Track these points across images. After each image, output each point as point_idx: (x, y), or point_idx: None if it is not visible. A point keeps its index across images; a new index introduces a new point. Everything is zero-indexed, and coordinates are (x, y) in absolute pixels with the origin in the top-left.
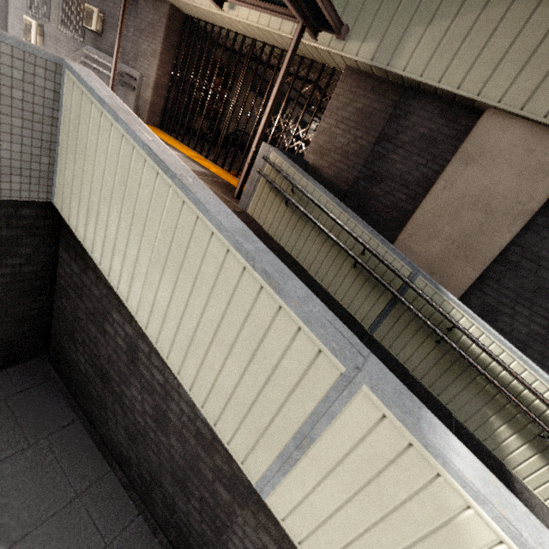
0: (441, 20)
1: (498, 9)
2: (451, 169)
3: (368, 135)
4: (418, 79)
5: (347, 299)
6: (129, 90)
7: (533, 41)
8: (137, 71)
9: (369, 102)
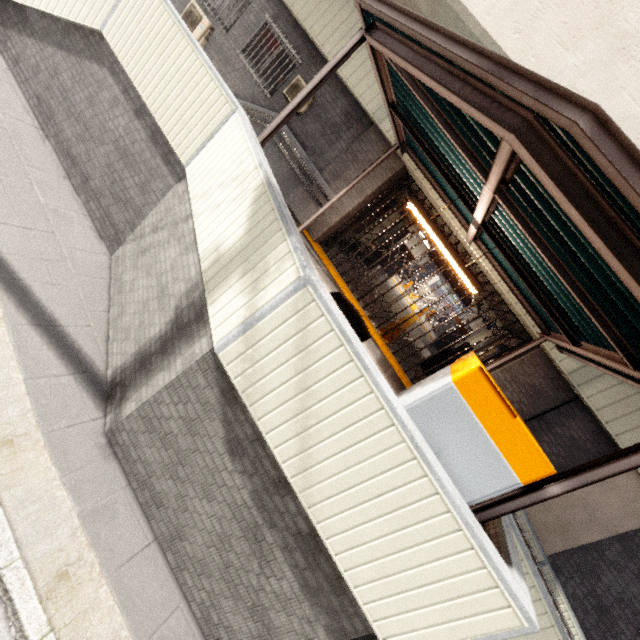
0: (628, 387)
1: None
2: None
3: (532, 406)
4: (593, 410)
5: None
6: (312, 200)
7: None
8: (332, 191)
9: (545, 385)
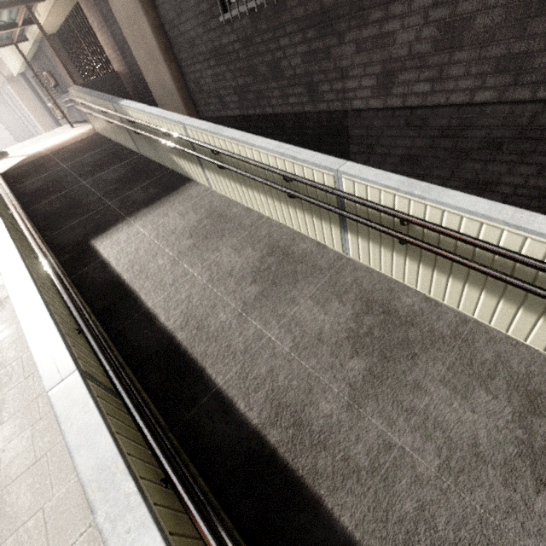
0: None
1: None
2: (113, 11)
3: (105, 25)
4: None
5: (128, 143)
6: None
7: None
8: None
9: (90, 4)
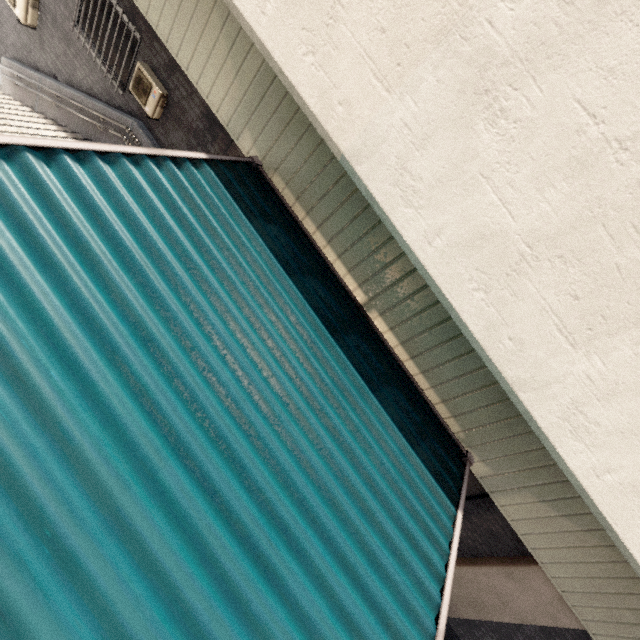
0: (550, 507)
1: (592, 540)
2: (496, 571)
3: None
4: (508, 519)
5: None
6: None
7: (598, 573)
8: None
9: None
